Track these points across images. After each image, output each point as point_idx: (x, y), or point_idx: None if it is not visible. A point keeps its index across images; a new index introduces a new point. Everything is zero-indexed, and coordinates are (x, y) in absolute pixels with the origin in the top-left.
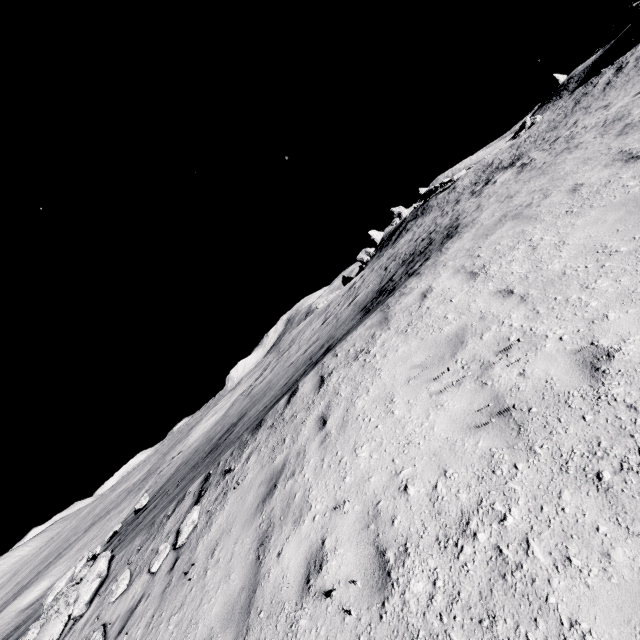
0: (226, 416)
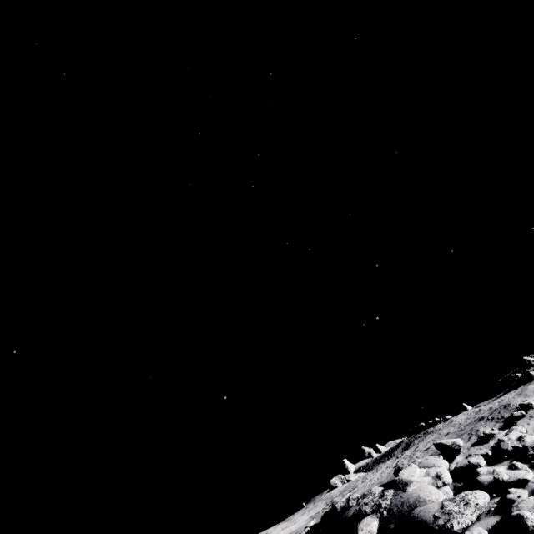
0: None
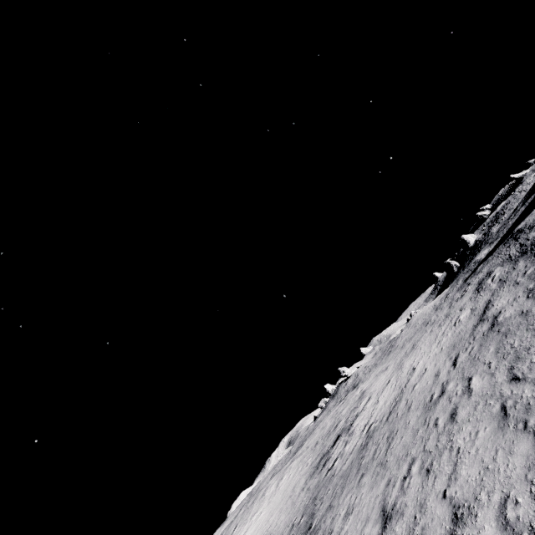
0: None
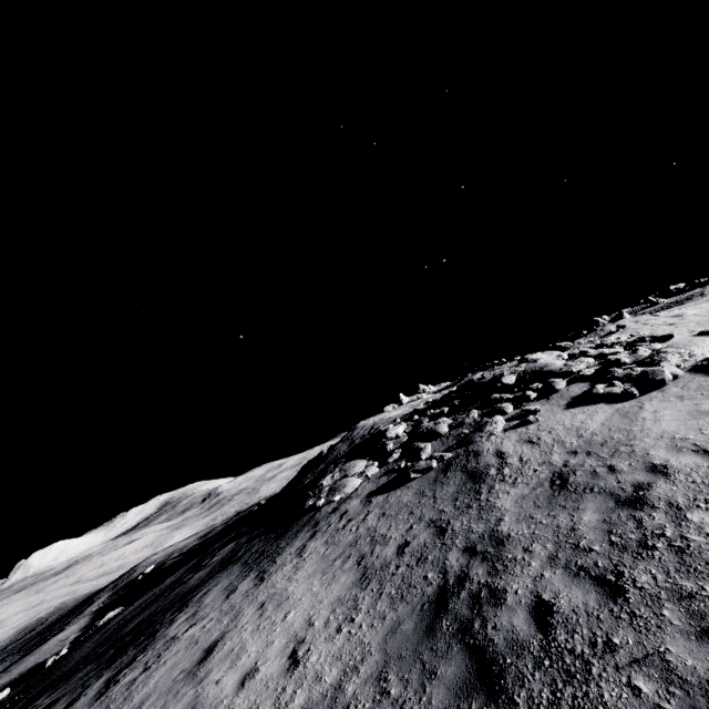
0: None
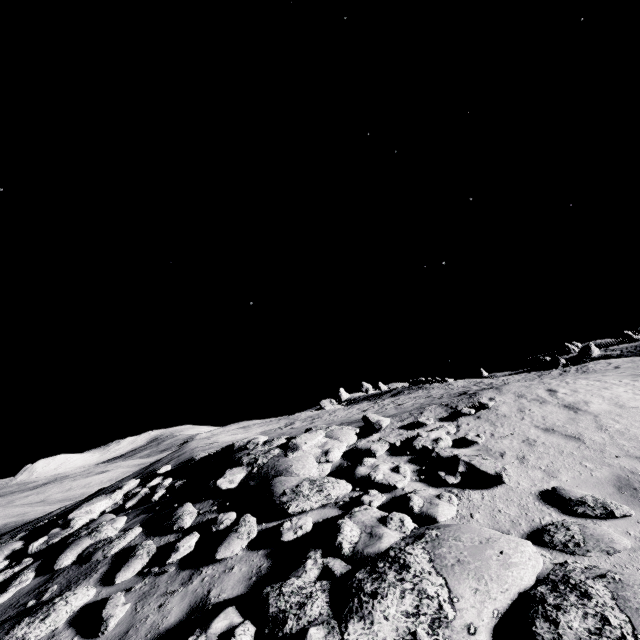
0: (280, 432)
